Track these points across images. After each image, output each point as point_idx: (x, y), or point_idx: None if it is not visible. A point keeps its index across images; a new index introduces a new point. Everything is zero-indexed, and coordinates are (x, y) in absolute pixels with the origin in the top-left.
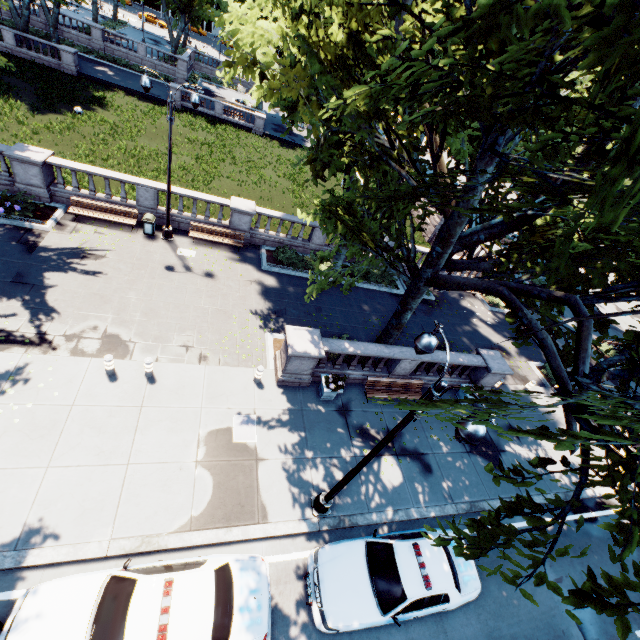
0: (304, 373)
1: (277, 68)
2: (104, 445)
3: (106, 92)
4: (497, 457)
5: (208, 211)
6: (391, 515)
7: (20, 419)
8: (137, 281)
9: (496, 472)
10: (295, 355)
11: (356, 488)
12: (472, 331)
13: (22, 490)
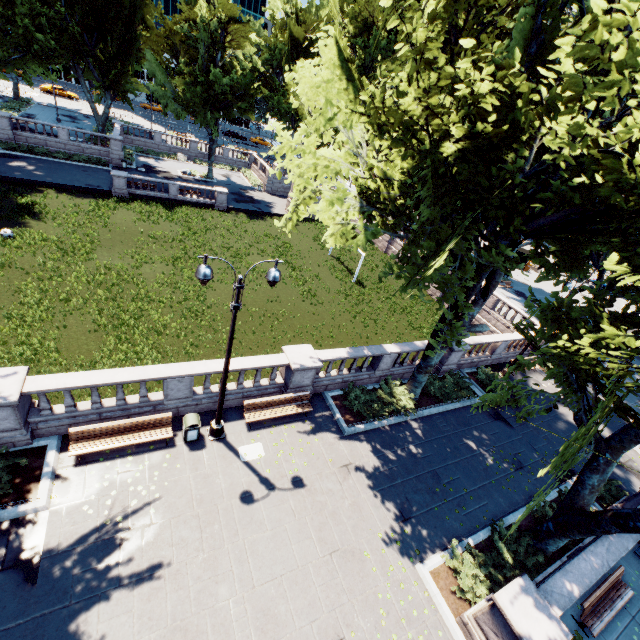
0: None
1: (354, 201)
2: None
3: (33, 195)
4: None
5: (259, 375)
6: None
7: None
8: (218, 555)
9: None
10: None
11: None
12: (566, 425)
13: None
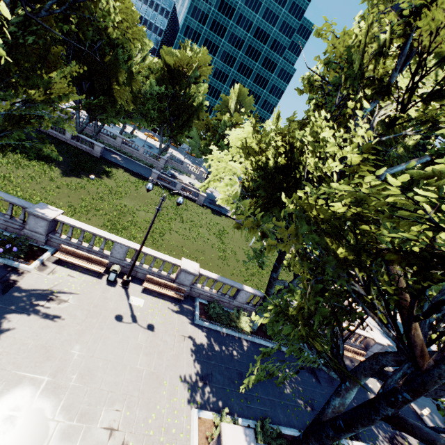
0: None
1: (237, 188)
2: None
3: (113, 168)
4: None
5: (162, 266)
6: None
7: None
8: (86, 331)
9: None
10: None
11: None
12: None
13: None
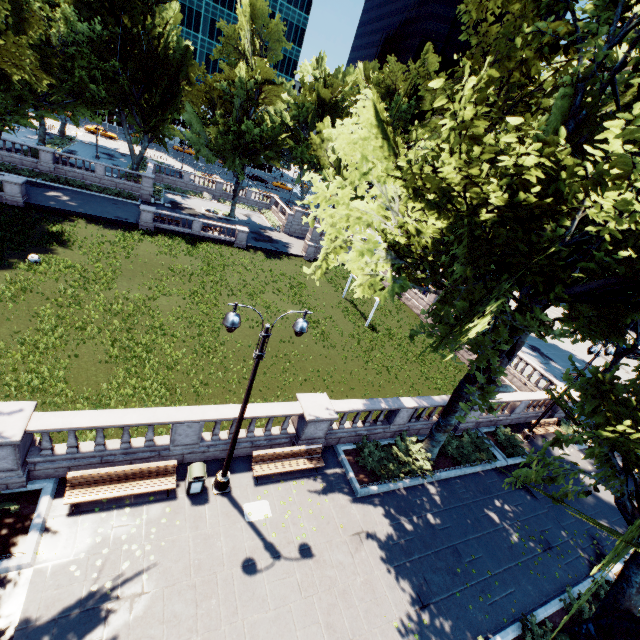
0: None
1: (383, 255)
2: None
3: (64, 223)
4: None
5: (270, 424)
6: None
7: None
8: (213, 638)
9: None
10: None
11: None
12: (595, 500)
13: None
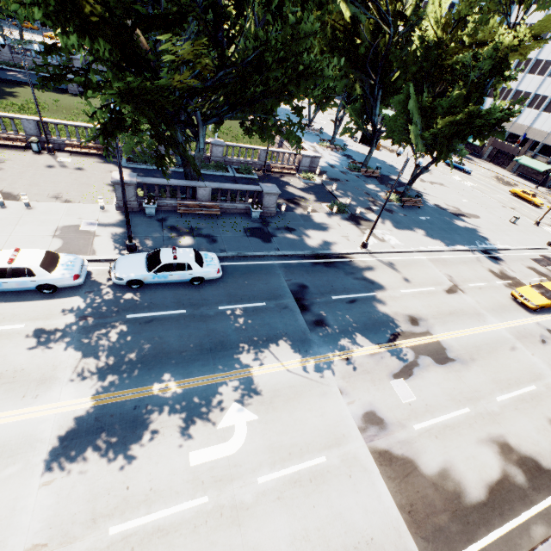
0: (131, 200)
1: None
2: None
3: (16, 87)
4: (269, 238)
5: (78, 134)
6: None
7: None
8: (26, 172)
9: (265, 243)
10: (116, 182)
11: (159, 246)
12: (282, 191)
13: None
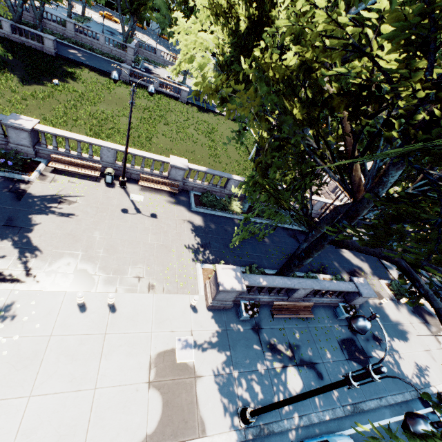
0: (228, 300)
1: (212, 67)
2: (76, 372)
3: (76, 69)
4: (367, 362)
5: (153, 166)
6: (298, 421)
7: (8, 351)
8: (100, 222)
9: None
10: (224, 290)
11: (270, 398)
12: (339, 256)
13: (8, 421)
